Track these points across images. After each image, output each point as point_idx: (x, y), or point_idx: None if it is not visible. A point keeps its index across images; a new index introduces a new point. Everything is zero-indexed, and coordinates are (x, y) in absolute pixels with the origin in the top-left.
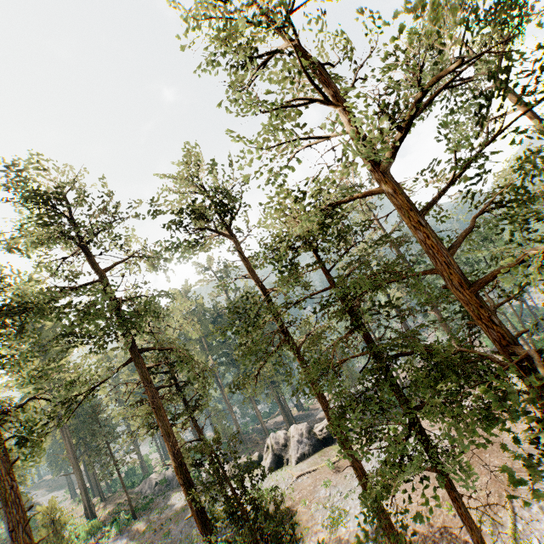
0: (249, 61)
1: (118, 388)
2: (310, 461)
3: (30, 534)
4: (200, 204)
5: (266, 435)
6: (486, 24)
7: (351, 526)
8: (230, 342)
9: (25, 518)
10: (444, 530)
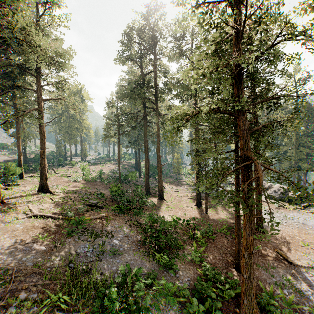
0: None
1: None
2: (271, 200)
3: (159, 145)
4: None
5: None
6: None
7: None
8: (280, 131)
9: (159, 141)
10: (286, 243)
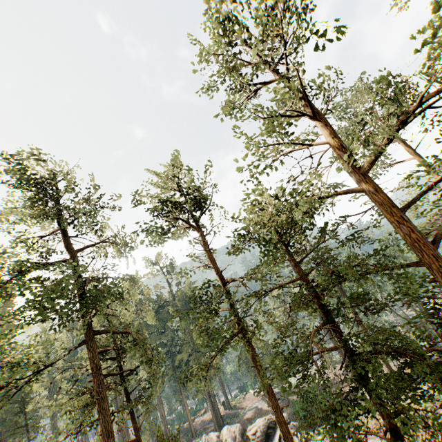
0: (242, 89)
1: (52, 375)
2: None
3: None
4: (172, 201)
5: (193, 436)
6: (385, 103)
7: None
8: (169, 333)
9: None
10: None
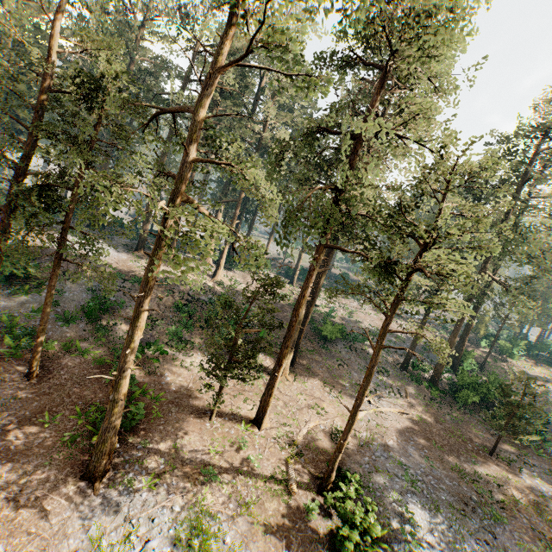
0: None
1: None
2: None
3: None
4: None
5: None
6: None
7: (166, 514)
8: None
9: None
10: (15, 494)
